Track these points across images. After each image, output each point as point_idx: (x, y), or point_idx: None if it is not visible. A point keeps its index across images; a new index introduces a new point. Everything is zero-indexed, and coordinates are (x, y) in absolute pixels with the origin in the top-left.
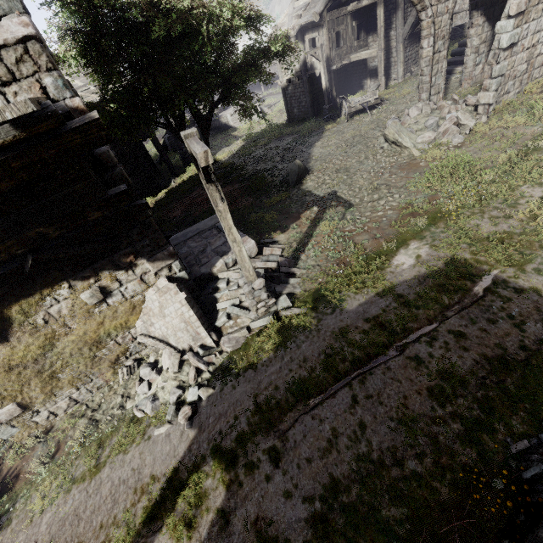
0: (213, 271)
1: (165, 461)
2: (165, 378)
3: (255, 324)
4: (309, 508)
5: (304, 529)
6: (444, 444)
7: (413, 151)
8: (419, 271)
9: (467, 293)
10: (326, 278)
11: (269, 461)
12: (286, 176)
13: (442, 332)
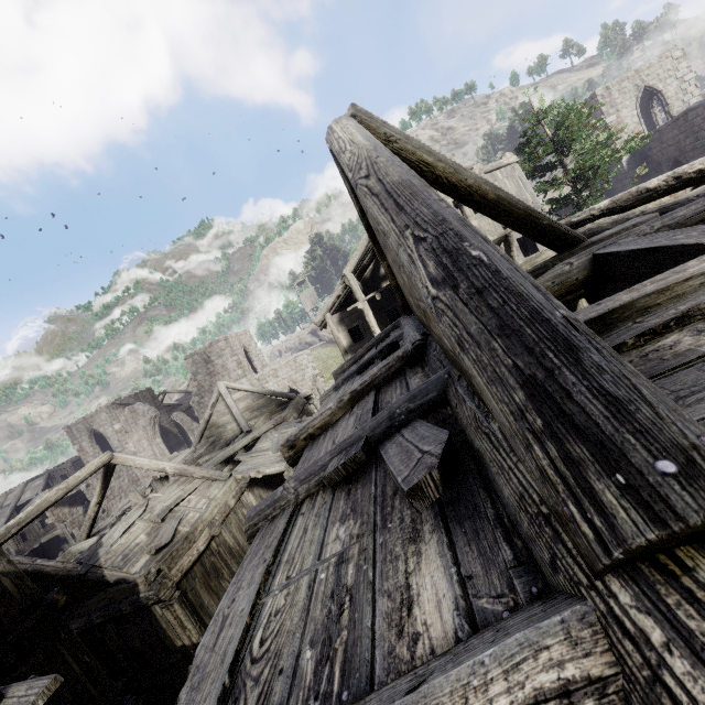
0: None
1: None
2: None
3: None
4: None
5: None
6: None
7: None
8: None
9: None
10: None
11: None
12: None
13: None
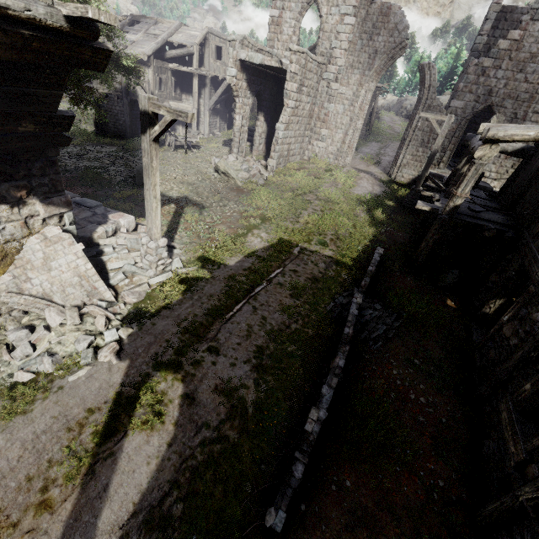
0: (93, 236)
1: (100, 392)
2: (61, 333)
3: (155, 280)
4: (251, 363)
5: (252, 373)
6: (304, 314)
7: (238, 181)
8: (265, 244)
9: (292, 254)
10: (204, 250)
11: (211, 354)
12: (128, 177)
13: (287, 271)
